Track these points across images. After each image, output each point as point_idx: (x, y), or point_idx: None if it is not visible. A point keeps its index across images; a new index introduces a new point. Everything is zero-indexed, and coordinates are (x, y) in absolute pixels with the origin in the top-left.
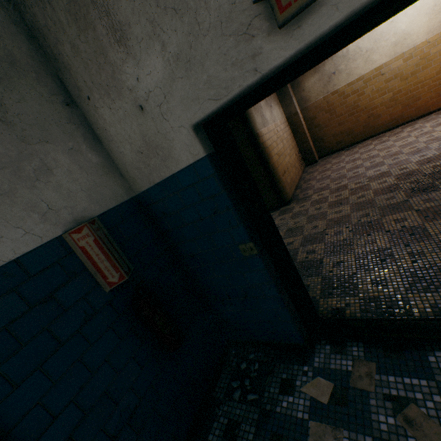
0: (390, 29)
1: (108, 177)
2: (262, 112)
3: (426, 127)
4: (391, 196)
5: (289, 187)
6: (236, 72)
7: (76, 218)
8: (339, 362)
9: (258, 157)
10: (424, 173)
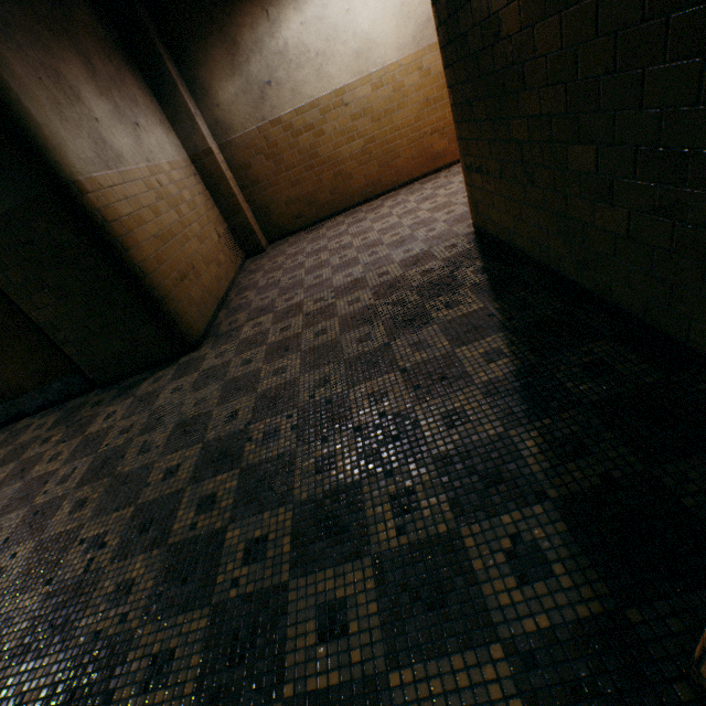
0: (348, 25)
1: None
2: (98, 131)
3: (411, 202)
4: (366, 332)
5: (198, 310)
6: None
7: None
8: None
9: (94, 244)
10: (412, 285)
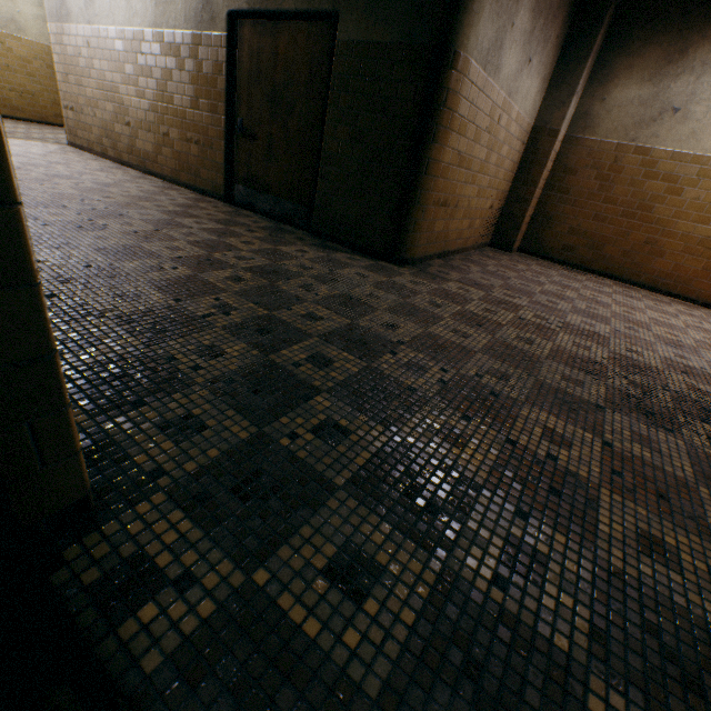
0: None
1: None
2: (505, 34)
3: (710, 325)
4: (579, 378)
5: (428, 238)
6: None
7: None
8: None
9: (418, 115)
10: (668, 385)
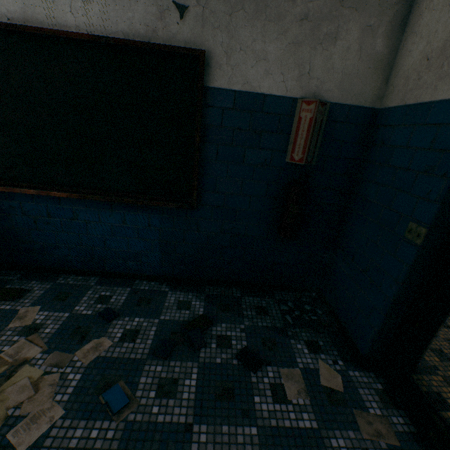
0: None
1: (373, 73)
2: None
3: None
4: None
5: None
6: None
7: (317, 93)
8: (369, 398)
9: None
10: None
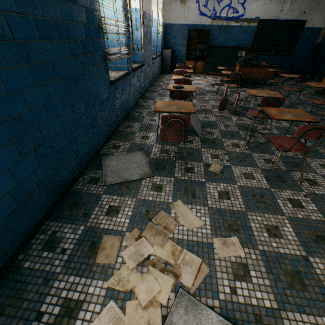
0: None
1: None
2: None
3: None
4: None
5: None
6: None
7: None
8: None
9: None
10: None
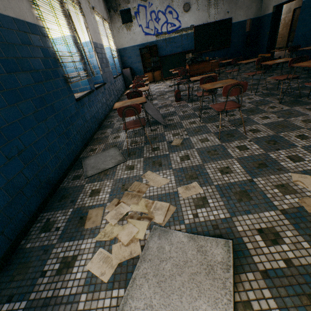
0: None
1: (258, 11)
2: None
3: None
4: None
5: None
6: (280, 1)
7: (249, 18)
8: None
9: None
10: None
